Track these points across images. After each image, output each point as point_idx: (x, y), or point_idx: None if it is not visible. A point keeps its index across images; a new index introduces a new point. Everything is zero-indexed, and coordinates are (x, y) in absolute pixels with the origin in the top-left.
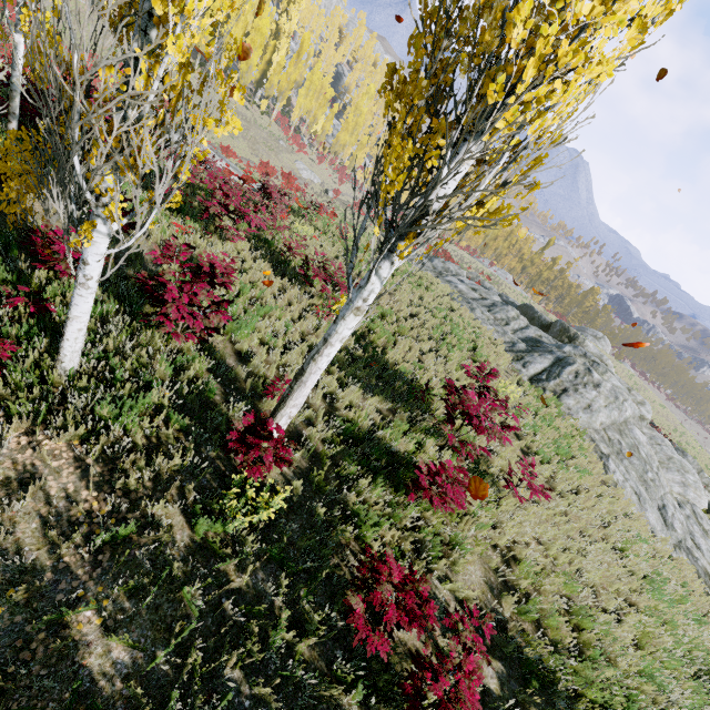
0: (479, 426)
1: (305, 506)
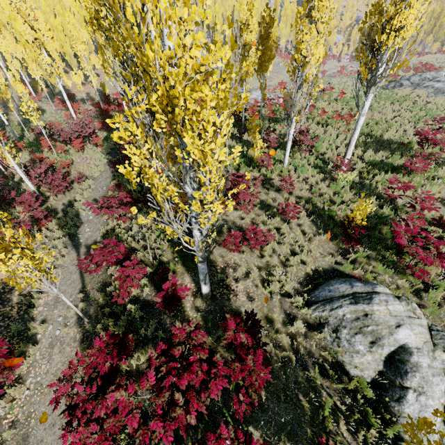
0: (433, 140)
1: (362, 183)
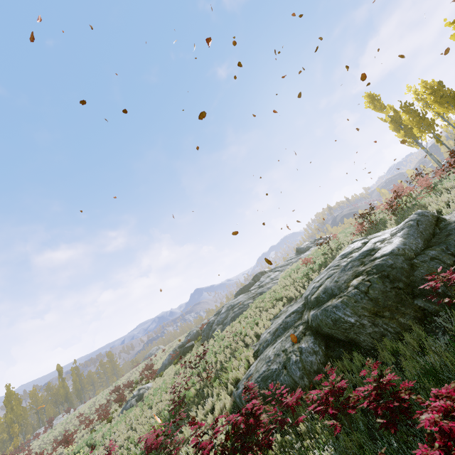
0: None
1: None
